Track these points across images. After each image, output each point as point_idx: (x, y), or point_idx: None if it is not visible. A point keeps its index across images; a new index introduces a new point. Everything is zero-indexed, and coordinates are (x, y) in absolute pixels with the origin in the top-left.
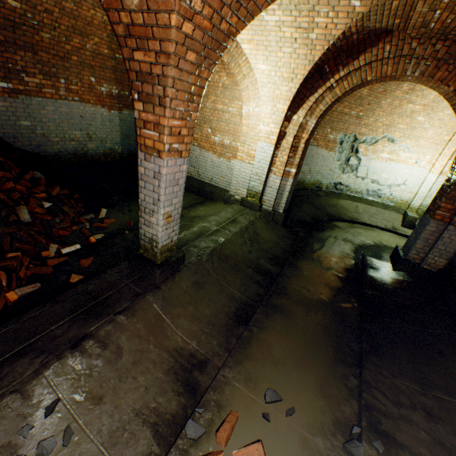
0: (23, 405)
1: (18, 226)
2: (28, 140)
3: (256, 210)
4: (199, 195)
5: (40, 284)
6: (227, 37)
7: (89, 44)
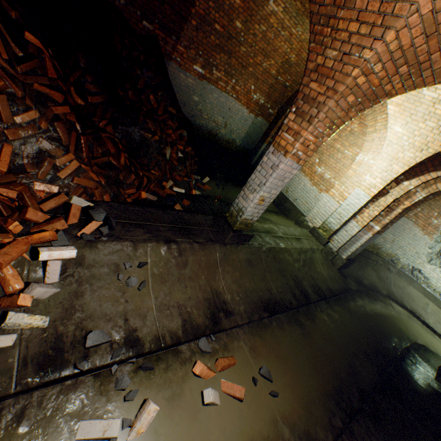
0: (132, 251)
1: (163, 158)
2: (190, 110)
3: (321, 243)
4: (277, 207)
5: (156, 199)
6: (385, 95)
7: (265, 63)
